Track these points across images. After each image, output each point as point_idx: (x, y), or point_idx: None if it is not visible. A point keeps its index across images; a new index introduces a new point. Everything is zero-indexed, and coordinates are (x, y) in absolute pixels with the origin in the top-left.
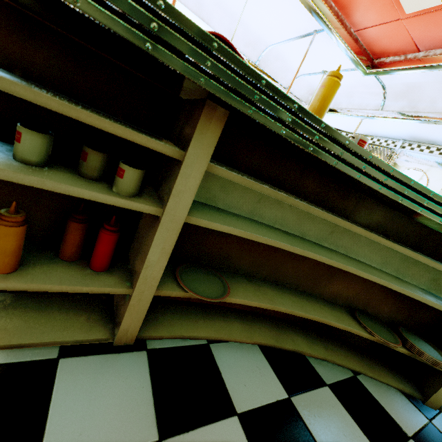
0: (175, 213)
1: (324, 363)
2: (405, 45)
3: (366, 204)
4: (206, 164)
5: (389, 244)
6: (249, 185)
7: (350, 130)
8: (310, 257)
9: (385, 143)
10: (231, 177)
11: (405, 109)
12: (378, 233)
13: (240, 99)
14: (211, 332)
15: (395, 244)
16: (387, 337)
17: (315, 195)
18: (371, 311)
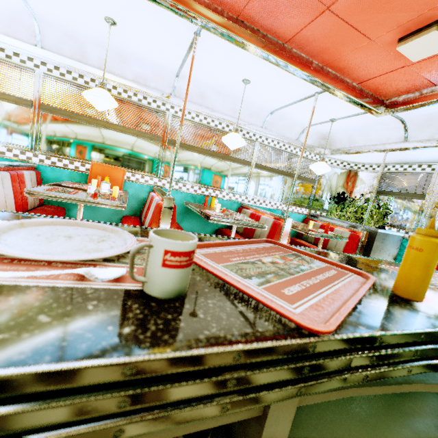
0: None
1: None
2: (416, 84)
3: None
4: (293, 408)
5: None
6: (348, 394)
7: (373, 161)
8: None
9: (420, 169)
10: (325, 398)
11: (435, 136)
12: None
13: (350, 374)
14: None
15: None
16: None
17: None
18: None
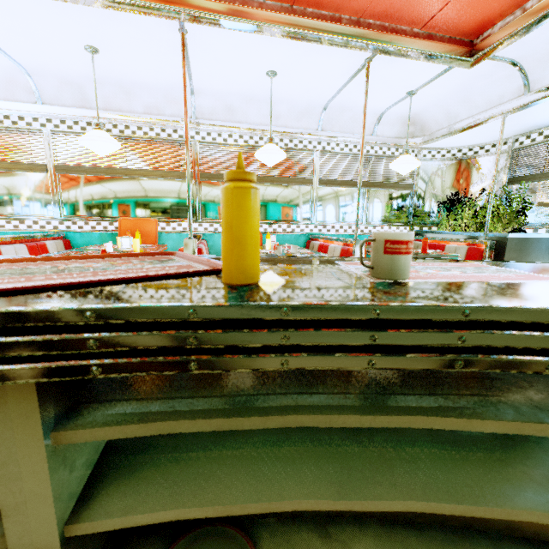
0: (30, 538)
1: None
2: None
3: None
4: (40, 443)
5: None
6: (166, 430)
7: (495, 138)
8: (398, 509)
9: None
10: (118, 434)
11: None
12: None
13: None
14: None
15: None
16: None
17: None
18: None
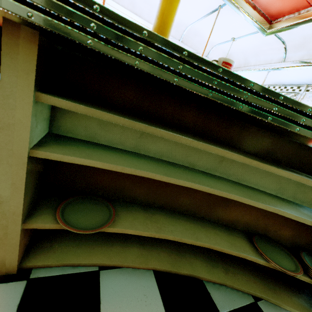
0: (12, 147)
1: (222, 288)
2: (297, 3)
3: (251, 133)
4: (30, 93)
5: (272, 169)
6: (97, 115)
7: (261, 82)
8: (188, 186)
9: (291, 89)
10: (72, 108)
11: (304, 58)
12: (267, 160)
13: None
14: (104, 259)
15: (280, 170)
16: (287, 264)
17: (198, 127)
18: (271, 236)
